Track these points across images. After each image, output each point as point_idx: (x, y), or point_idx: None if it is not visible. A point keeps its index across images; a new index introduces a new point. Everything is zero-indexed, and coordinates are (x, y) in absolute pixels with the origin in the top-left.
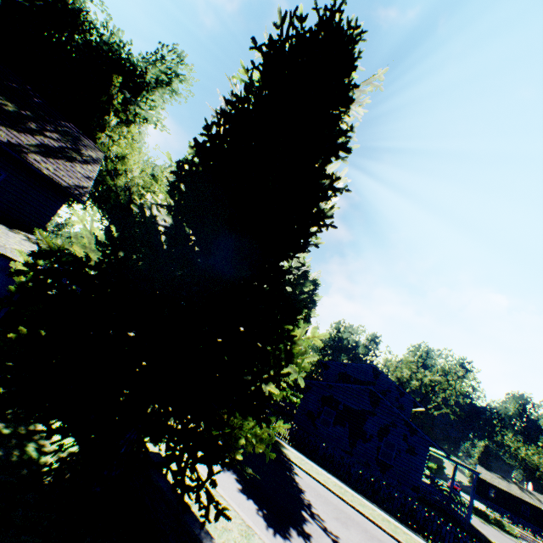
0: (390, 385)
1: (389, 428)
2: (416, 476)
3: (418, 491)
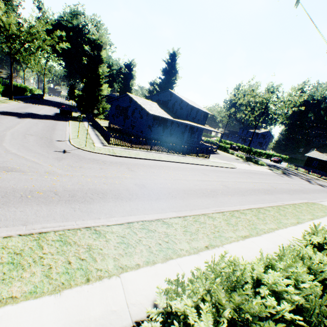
0: (177, 98)
1: (135, 111)
2: (142, 127)
3: (142, 132)
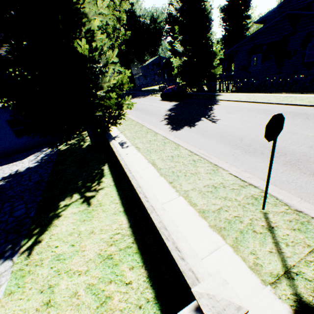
0: None
1: (312, 34)
2: None
3: None
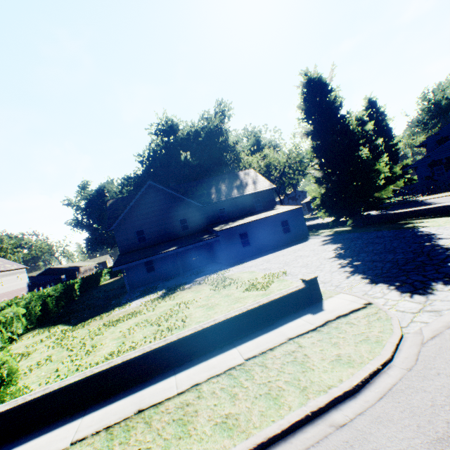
0: None
1: None
2: None
3: None
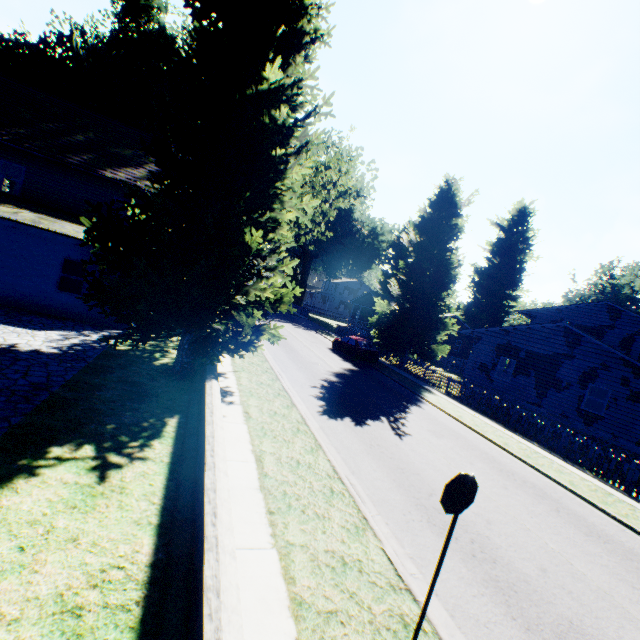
0: None
1: (596, 372)
2: None
3: None
